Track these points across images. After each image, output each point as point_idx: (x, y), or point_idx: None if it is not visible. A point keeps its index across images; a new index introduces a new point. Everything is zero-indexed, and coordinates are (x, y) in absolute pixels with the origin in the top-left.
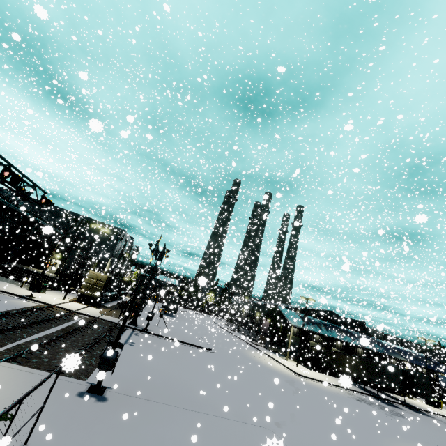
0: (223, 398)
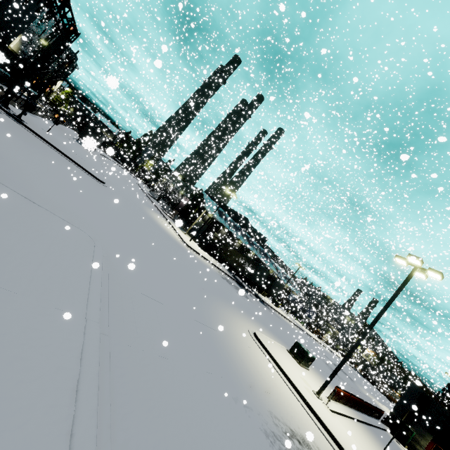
0: (60, 199)
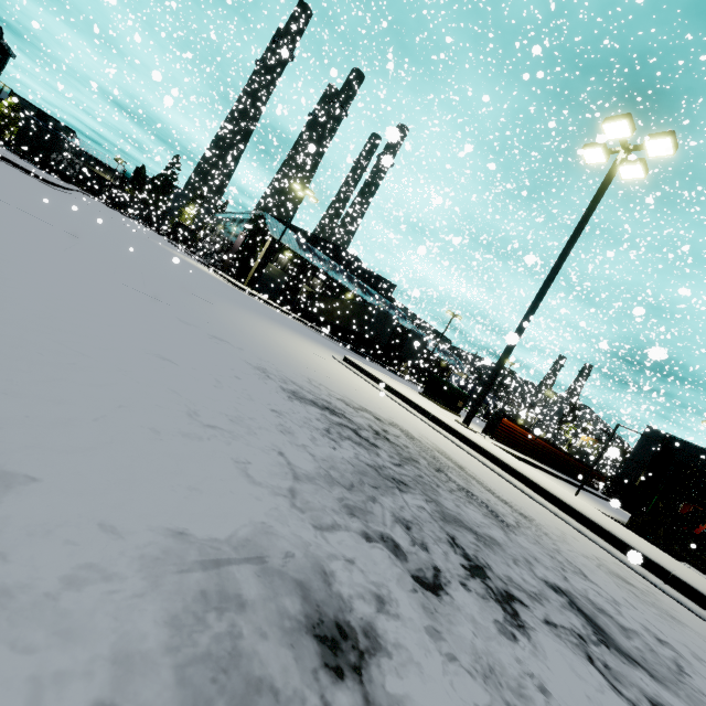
0: None
